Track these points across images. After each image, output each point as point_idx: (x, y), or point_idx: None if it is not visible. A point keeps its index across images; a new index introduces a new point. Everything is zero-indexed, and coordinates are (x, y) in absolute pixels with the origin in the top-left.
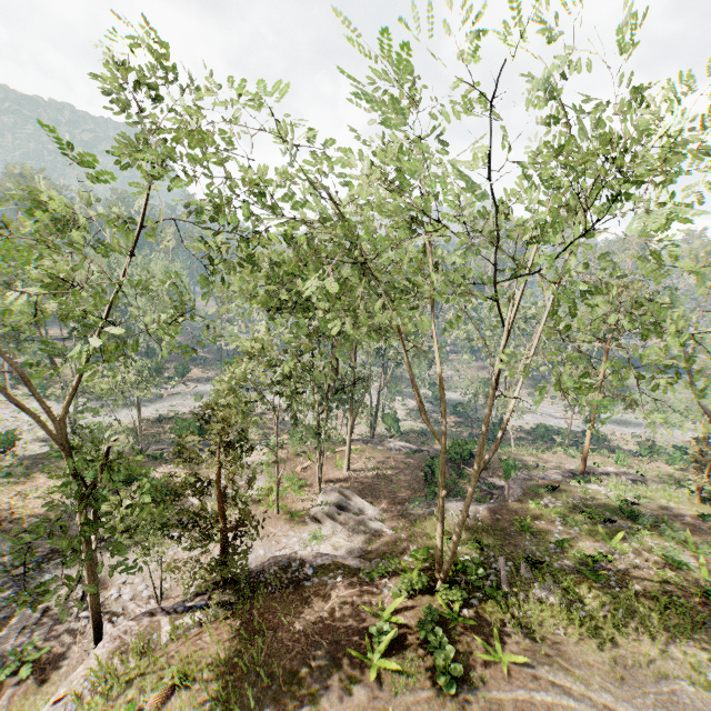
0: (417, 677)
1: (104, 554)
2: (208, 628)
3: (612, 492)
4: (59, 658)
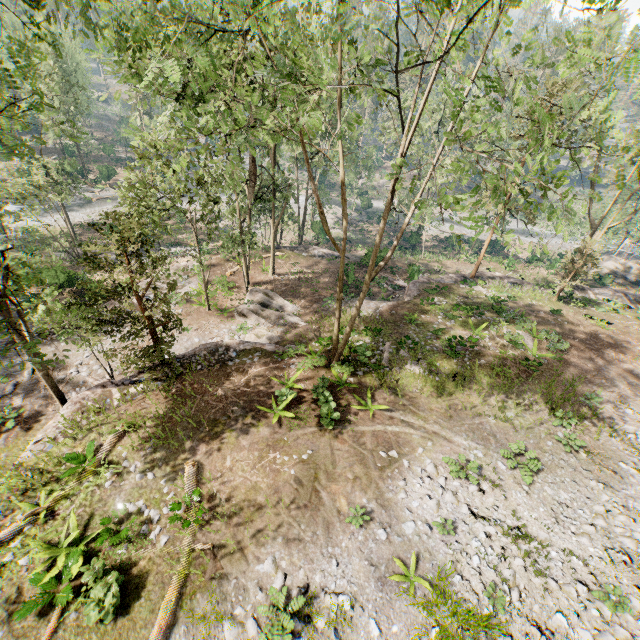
0: (307, 420)
1: (59, 344)
2: (148, 395)
3: (491, 293)
4: (38, 415)
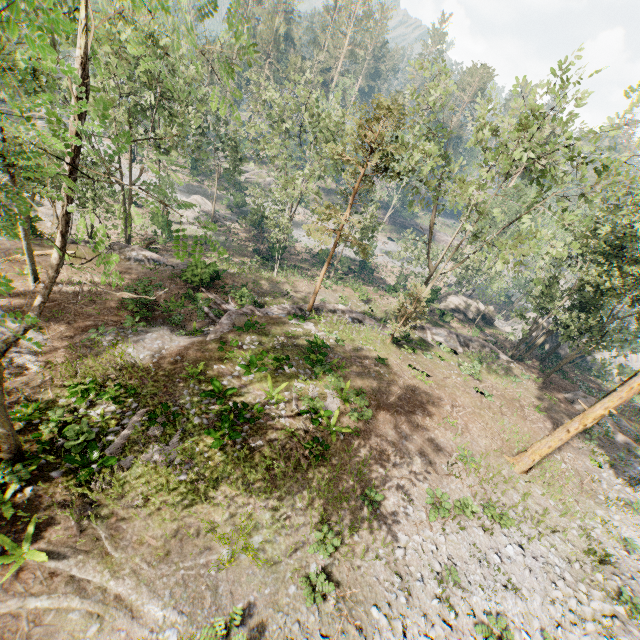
0: None
1: None
2: None
3: (320, 333)
4: None
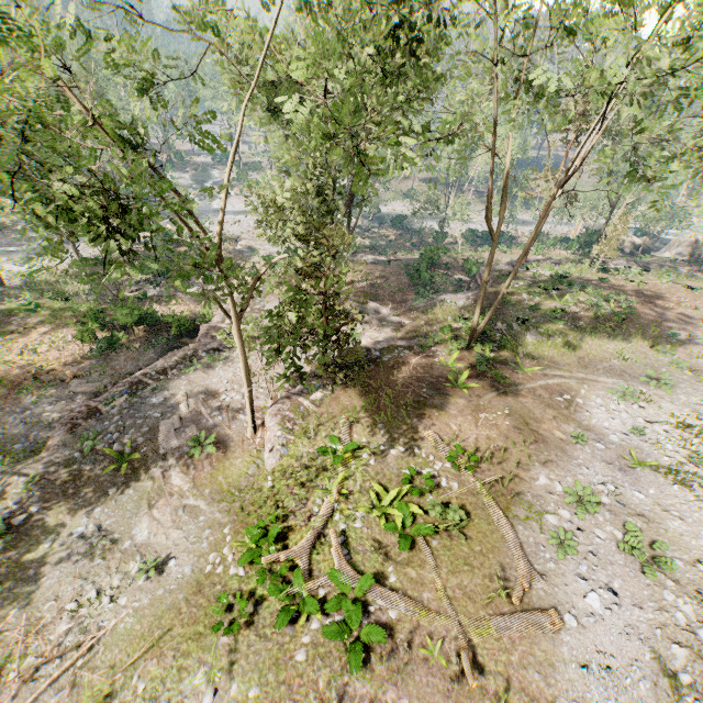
0: (486, 388)
1: (188, 377)
2: (347, 393)
3: (548, 272)
4: (222, 440)
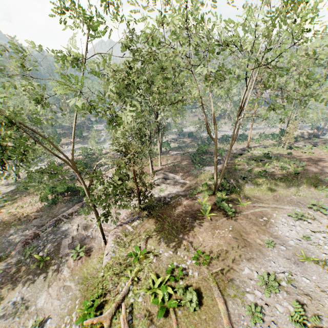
0: (221, 215)
1: (81, 216)
2: (147, 222)
3: (259, 152)
4: (90, 248)
